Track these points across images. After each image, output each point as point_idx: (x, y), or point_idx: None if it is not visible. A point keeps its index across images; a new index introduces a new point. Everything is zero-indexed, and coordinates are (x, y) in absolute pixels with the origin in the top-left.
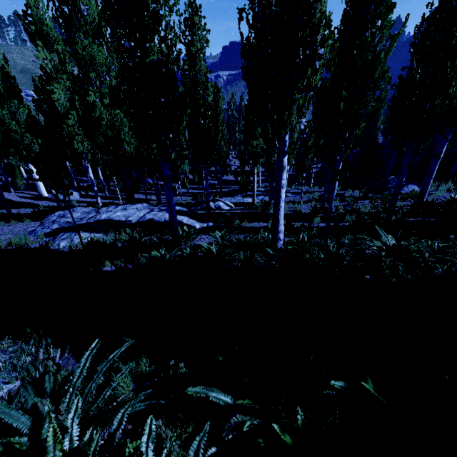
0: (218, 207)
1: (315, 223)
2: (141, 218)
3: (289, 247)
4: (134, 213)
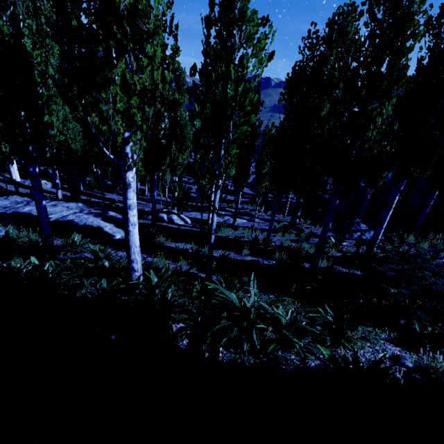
0: (171, 220)
1: (243, 254)
2: (61, 218)
3: (133, 282)
4: (60, 211)
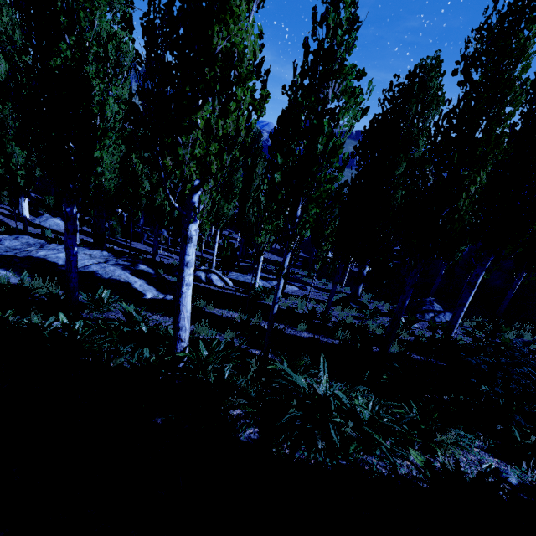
0: (210, 280)
1: (298, 329)
2: (82, 267)
3: (180, 354)
4: (81, 260)
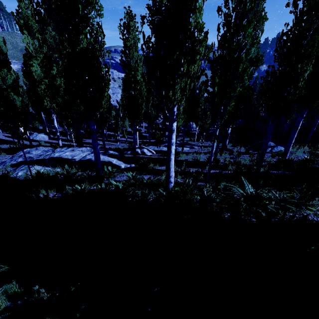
0: (143, 153)
1: (207, 169)
2: (82, 158)
3: (176, 189)
4: (79, 154)
